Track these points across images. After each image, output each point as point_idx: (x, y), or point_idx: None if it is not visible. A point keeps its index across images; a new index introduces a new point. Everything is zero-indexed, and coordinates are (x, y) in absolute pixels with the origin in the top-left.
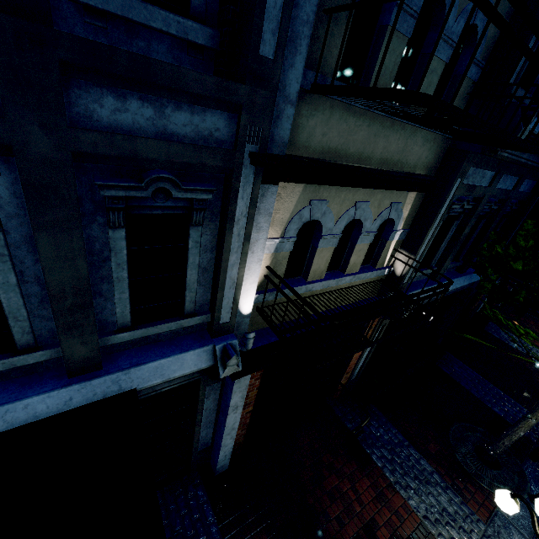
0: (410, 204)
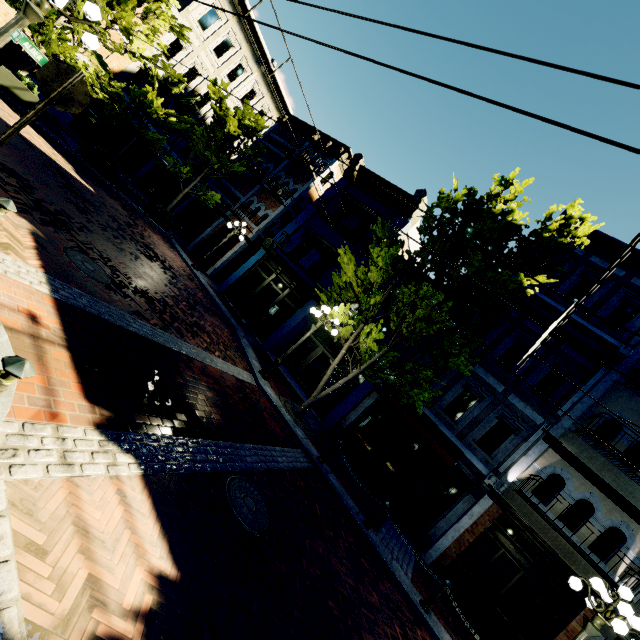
0: None
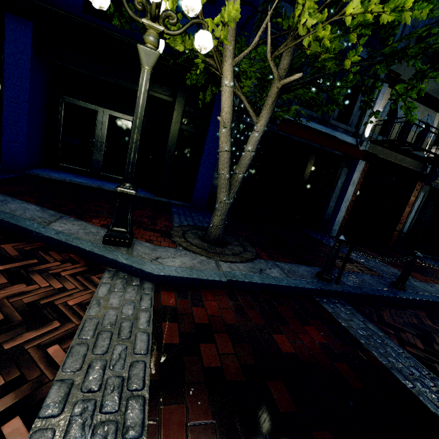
0: (437, 120)
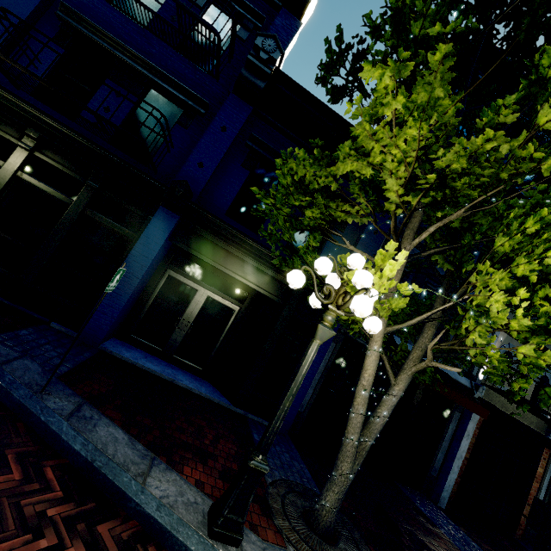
0: None
